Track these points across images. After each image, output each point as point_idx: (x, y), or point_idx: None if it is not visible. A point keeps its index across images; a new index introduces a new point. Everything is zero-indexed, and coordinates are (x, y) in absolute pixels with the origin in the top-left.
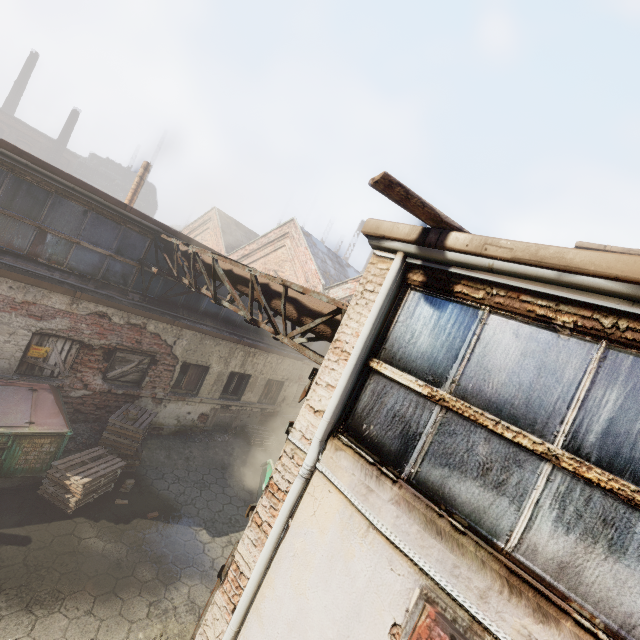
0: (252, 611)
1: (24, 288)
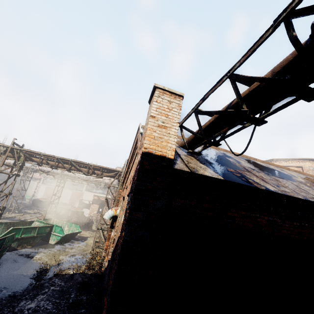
0: (39, 191)
1: None
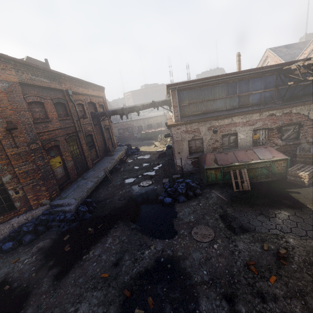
0: None
1: (244, 117)
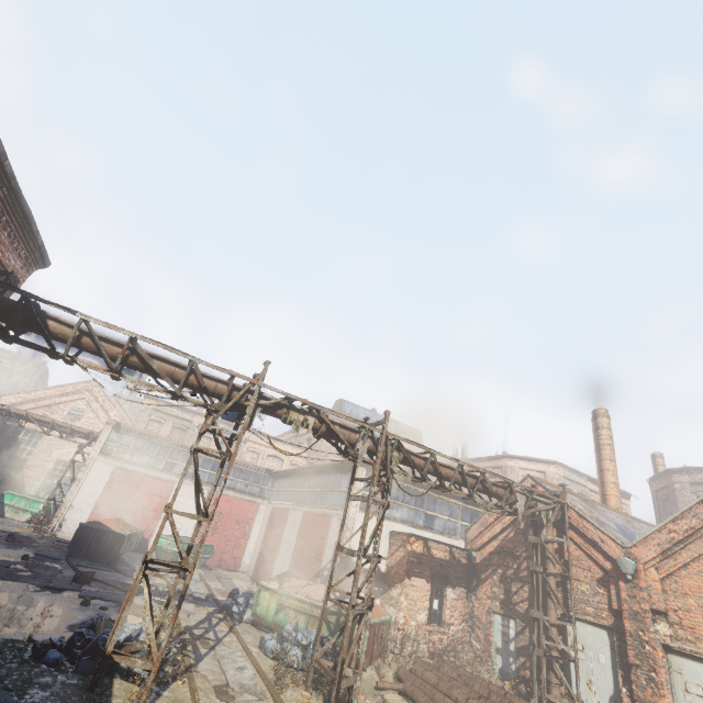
0: (84, 482)
1: None
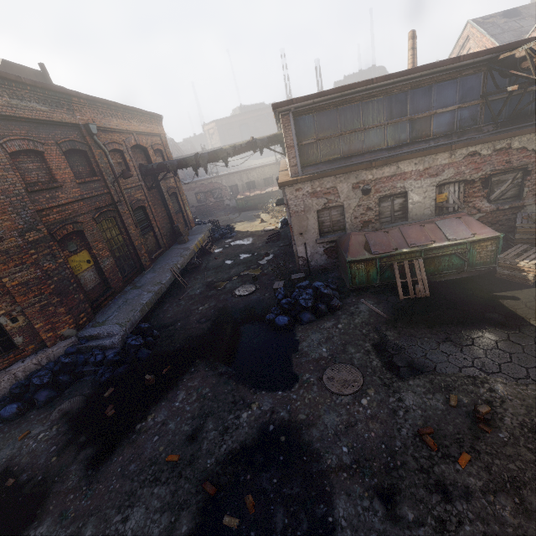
0: None
1: (421, 161)
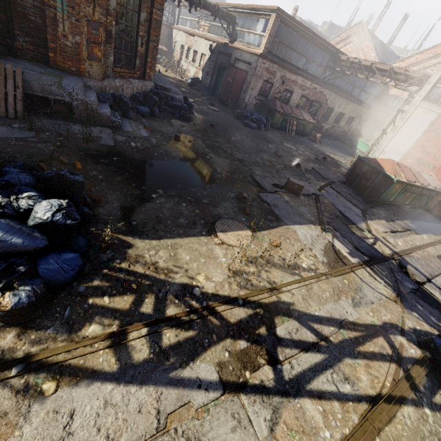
0: (399, 130)
1: (304, 80)
